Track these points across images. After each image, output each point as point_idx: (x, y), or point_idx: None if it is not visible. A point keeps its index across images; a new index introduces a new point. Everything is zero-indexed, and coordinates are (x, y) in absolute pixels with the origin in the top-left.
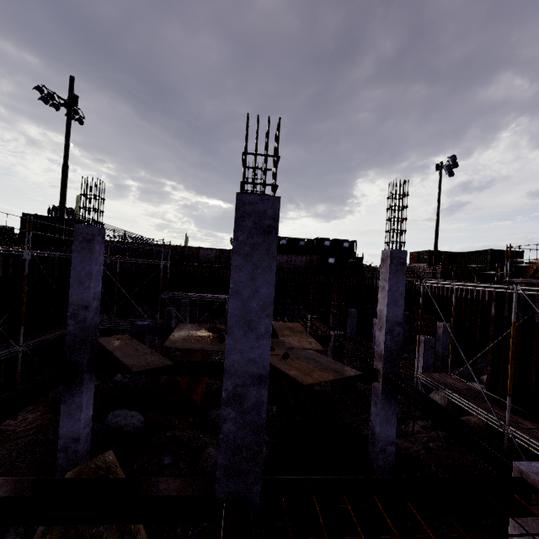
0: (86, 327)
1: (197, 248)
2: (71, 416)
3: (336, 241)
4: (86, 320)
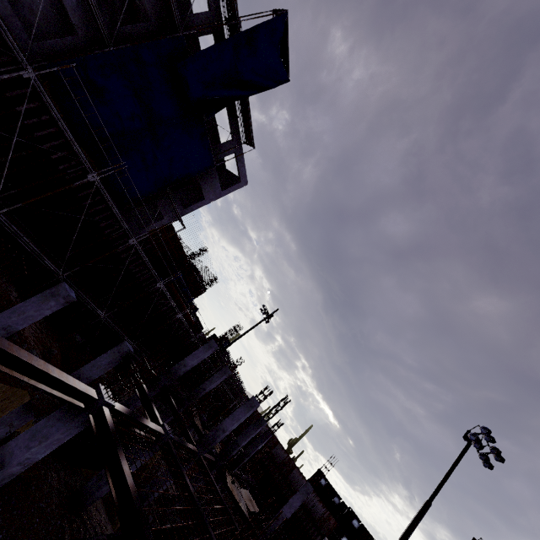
0: (198, 395)
1: None
2: (166, 415)
3: (365, 530)
4: (200, 393)
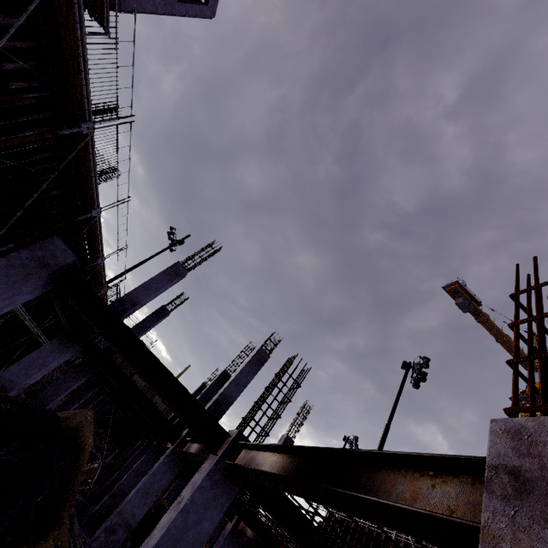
0: None
1: None
2: (58, 389)
3: None
4: None
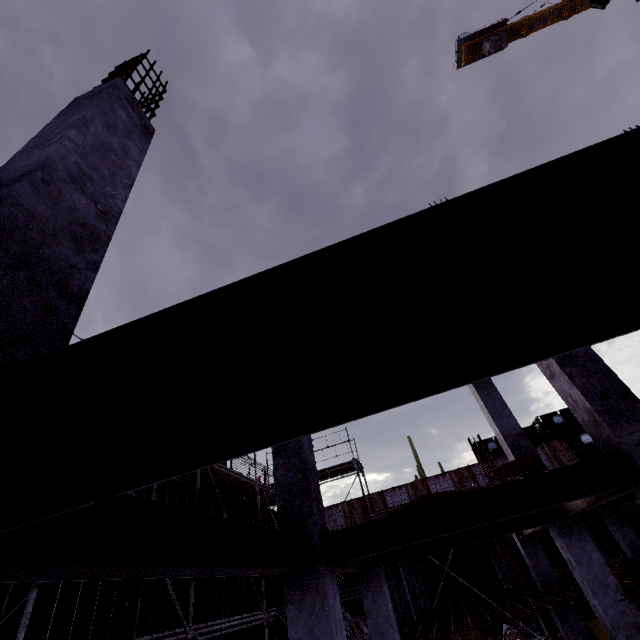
0: (302, 462)
1: (379, 494)
2: None
3: (568, 411)
4: (300, 450)
